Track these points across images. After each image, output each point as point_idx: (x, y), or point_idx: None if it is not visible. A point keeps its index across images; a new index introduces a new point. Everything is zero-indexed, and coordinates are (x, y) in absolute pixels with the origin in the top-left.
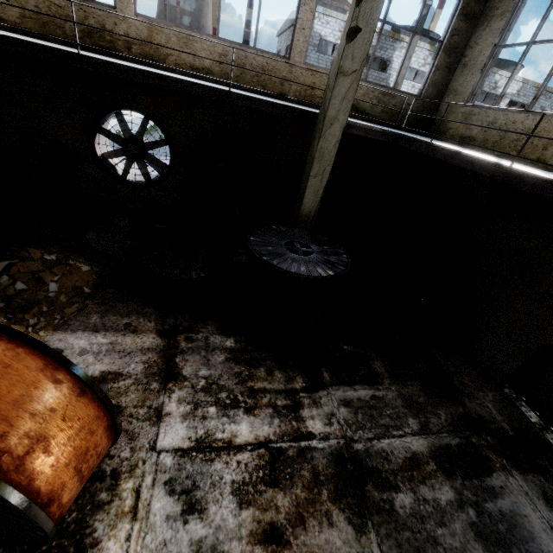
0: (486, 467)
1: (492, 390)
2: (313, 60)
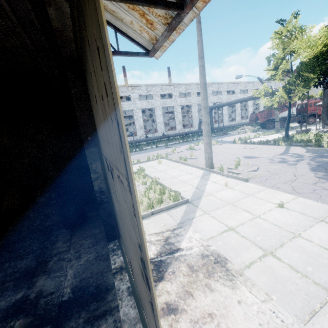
0: None
1: (93, 251)
2: None
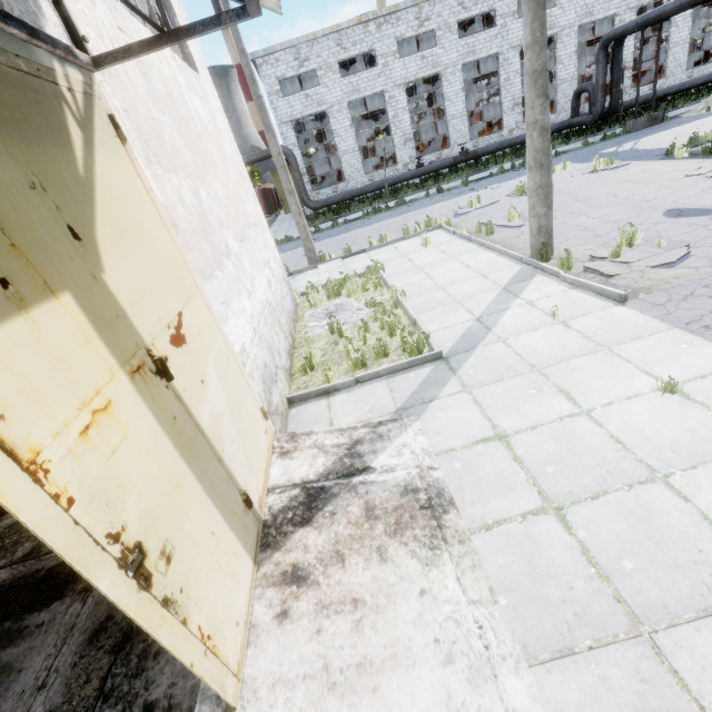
0: (58, 593)
1: None
2: (284, 109)
